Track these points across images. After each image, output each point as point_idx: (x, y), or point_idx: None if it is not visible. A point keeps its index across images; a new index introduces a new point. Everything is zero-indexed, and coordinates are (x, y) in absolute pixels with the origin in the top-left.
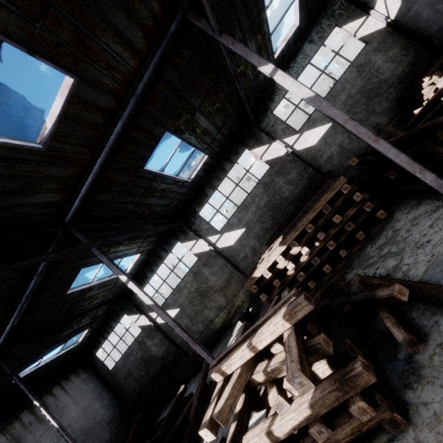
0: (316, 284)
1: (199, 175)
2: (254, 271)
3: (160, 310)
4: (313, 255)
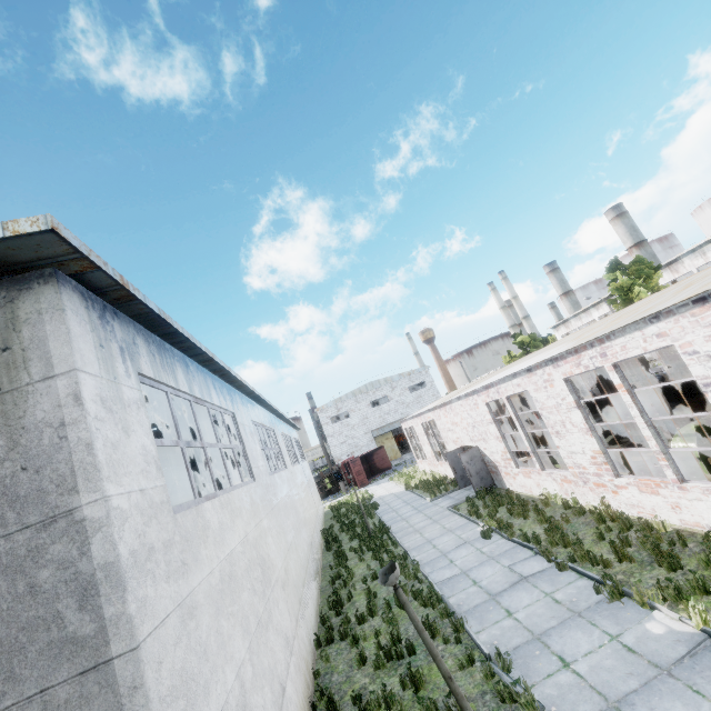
0: None
1: None
2: None
3: None
4: None
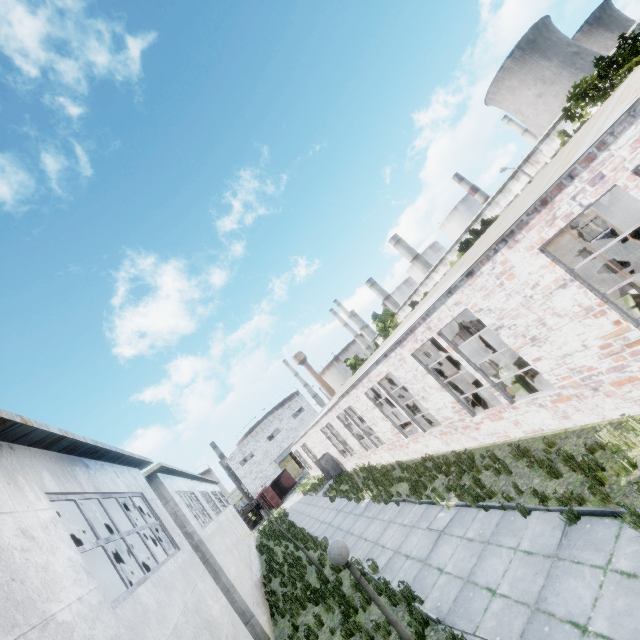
0: None
1: None
2: None
3: None
4: None
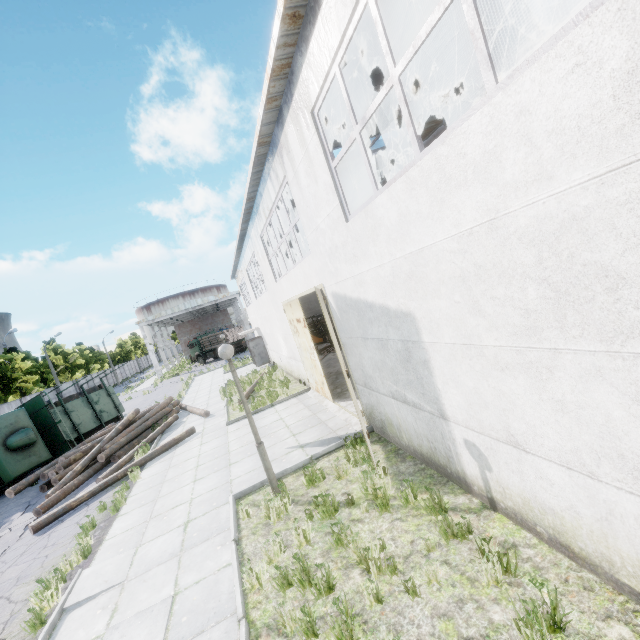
0: None
1: None
2: None
3: None
4: None
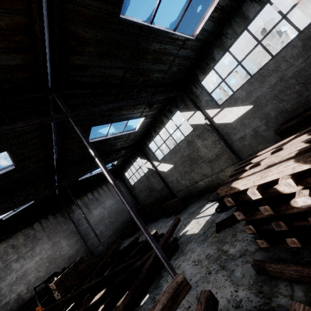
0: None
1: (208, 29)
2: (237, 177)
3: (119, 192)
4: None
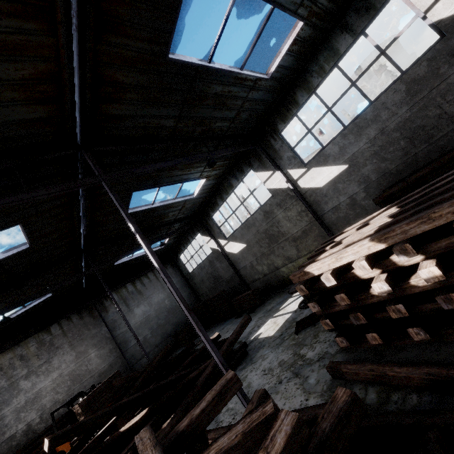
0: (429, 338)
1: (286, 66)
2: (314, 259)
3: (166, 278)
4: (449, 282)
